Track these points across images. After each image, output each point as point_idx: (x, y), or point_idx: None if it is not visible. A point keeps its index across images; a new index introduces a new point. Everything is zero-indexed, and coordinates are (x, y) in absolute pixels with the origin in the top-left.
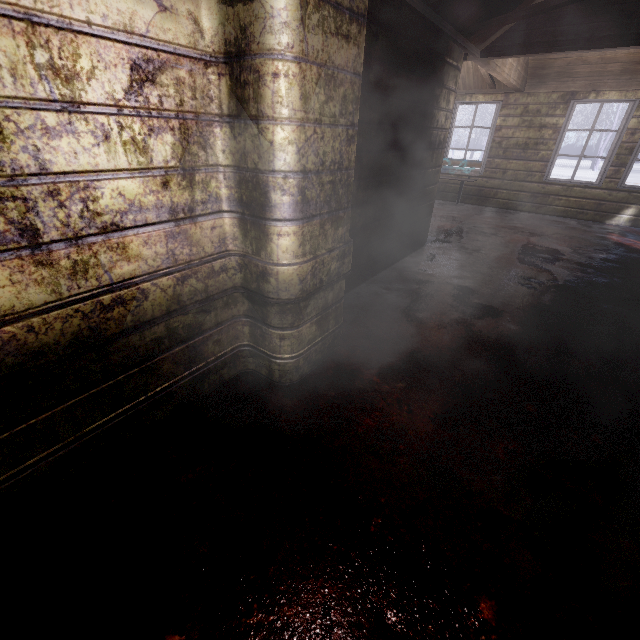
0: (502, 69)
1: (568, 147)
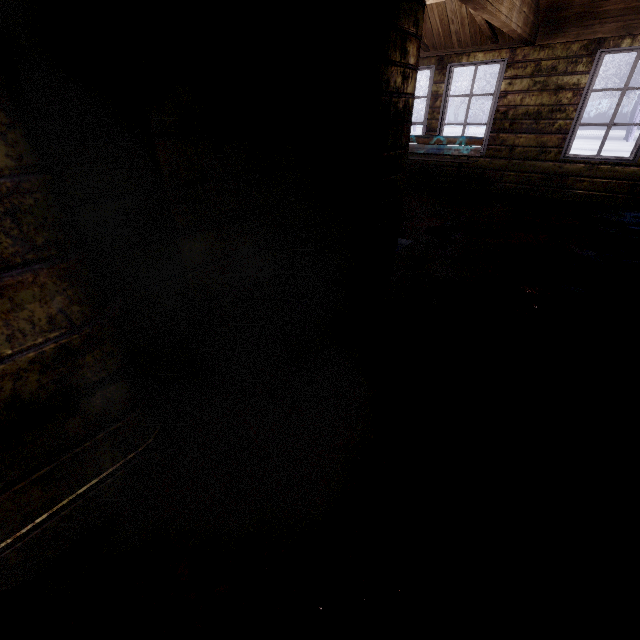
0: (497, 7)
1: (599, 116)
